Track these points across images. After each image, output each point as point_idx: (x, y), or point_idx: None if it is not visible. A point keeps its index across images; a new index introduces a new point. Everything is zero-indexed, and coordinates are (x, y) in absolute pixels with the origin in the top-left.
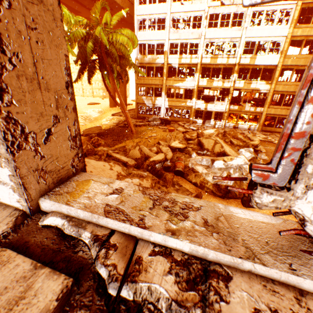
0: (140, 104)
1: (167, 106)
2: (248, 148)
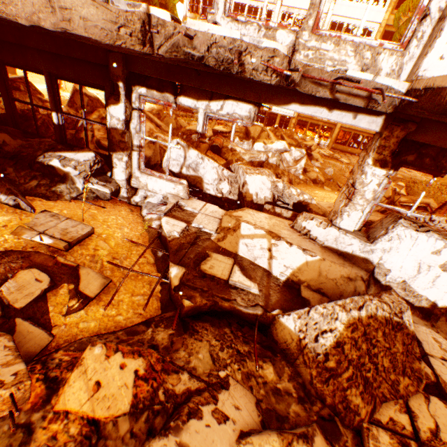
0: None
1: None
2: (300, 149)
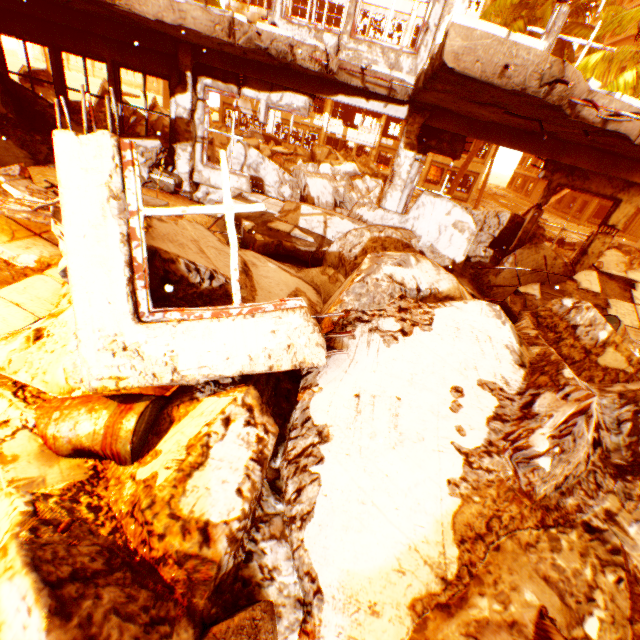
0: (229, 108)
1: (279, 120)
2: (377, 180)
